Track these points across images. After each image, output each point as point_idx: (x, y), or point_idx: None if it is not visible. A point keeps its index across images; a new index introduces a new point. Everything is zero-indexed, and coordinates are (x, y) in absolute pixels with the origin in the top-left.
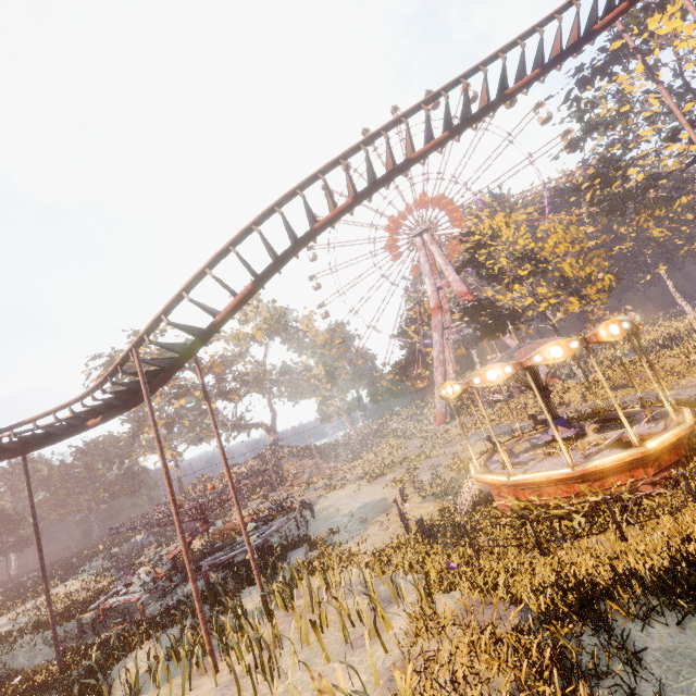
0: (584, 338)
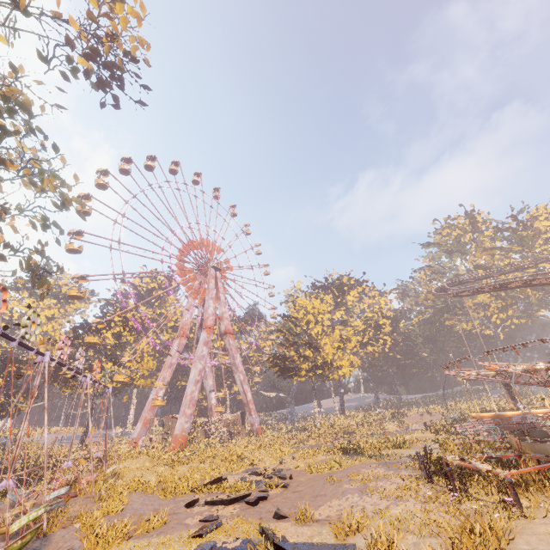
0: None
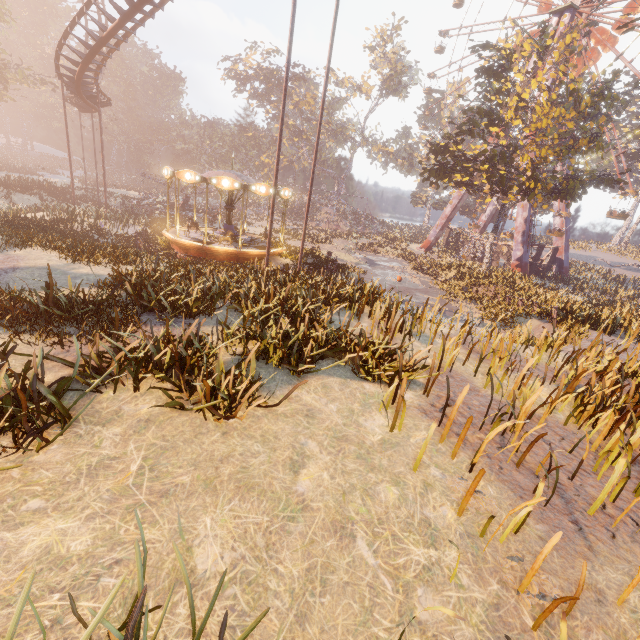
0: (173, 172)
